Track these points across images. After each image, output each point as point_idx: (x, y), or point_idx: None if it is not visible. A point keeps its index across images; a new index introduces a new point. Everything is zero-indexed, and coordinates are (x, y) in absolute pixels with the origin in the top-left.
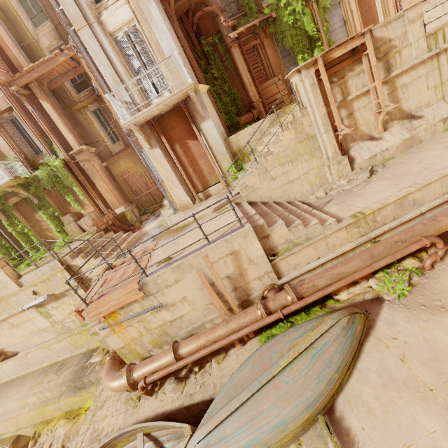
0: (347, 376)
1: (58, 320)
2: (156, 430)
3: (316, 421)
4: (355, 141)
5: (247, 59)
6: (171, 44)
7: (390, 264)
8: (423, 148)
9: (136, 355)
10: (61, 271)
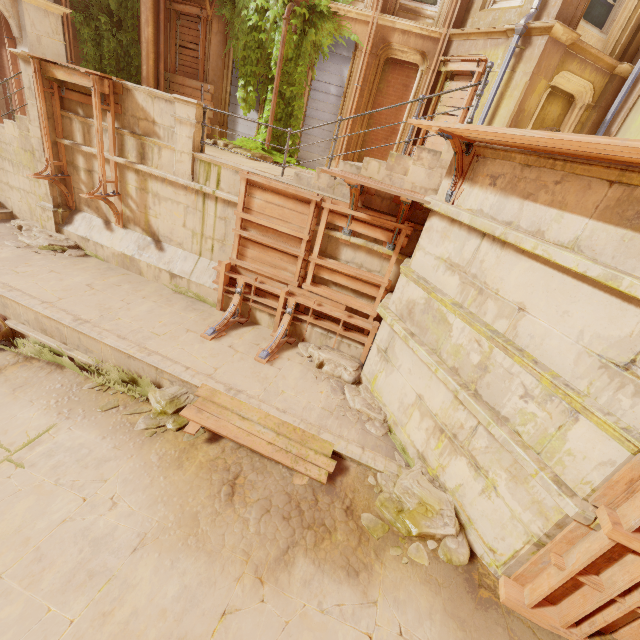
0: None
1: None
2: None
3: None
4: (91, 208)
5: (160, 23)
6: None
7: None
8: (116, 276)
9: None
10: None
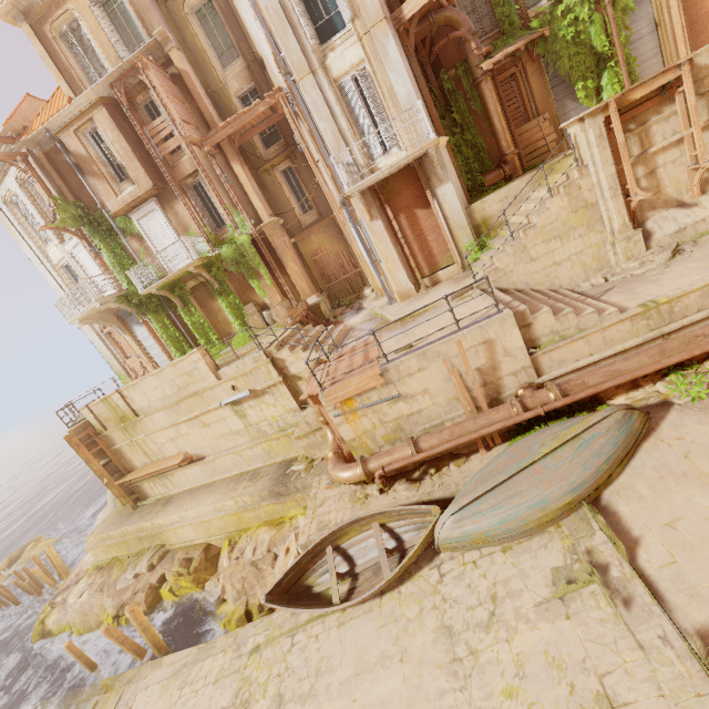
0: (618, 472)
1: (253, 423)
2: (393, 521)
3: (578, 507)
4: (656, 208)
5: (502, 96)
6: (408, 88)
7: (687, 365)
8: None
9: (365, 450)
10: (266, 364)
